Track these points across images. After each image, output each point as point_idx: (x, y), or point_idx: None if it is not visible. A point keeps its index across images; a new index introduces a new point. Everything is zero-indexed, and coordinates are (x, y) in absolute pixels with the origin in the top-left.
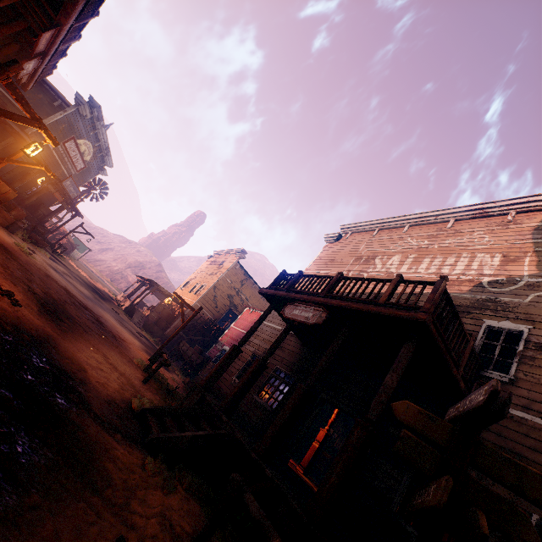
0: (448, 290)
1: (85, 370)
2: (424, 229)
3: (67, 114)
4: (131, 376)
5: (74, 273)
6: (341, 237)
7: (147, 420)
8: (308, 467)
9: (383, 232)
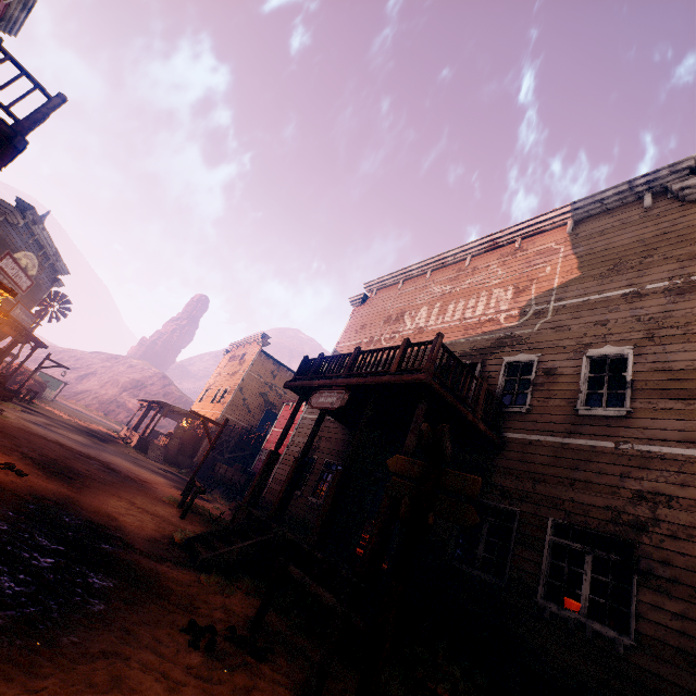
0: (472, 334)
1: (116, 519)
2: (445, 272)
3: None
4: (166, 515)
5: (58, 420)
6: (367, 297)
7: (194, 547)
8: None
9: (407, 283)
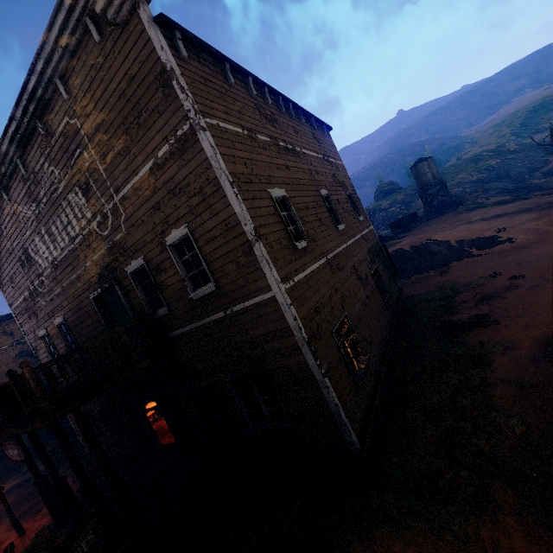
0: (91, 254)
1: None
2: (16, 186)
3: None
4: None
5: None
6: None
7: None
8: None
9: None
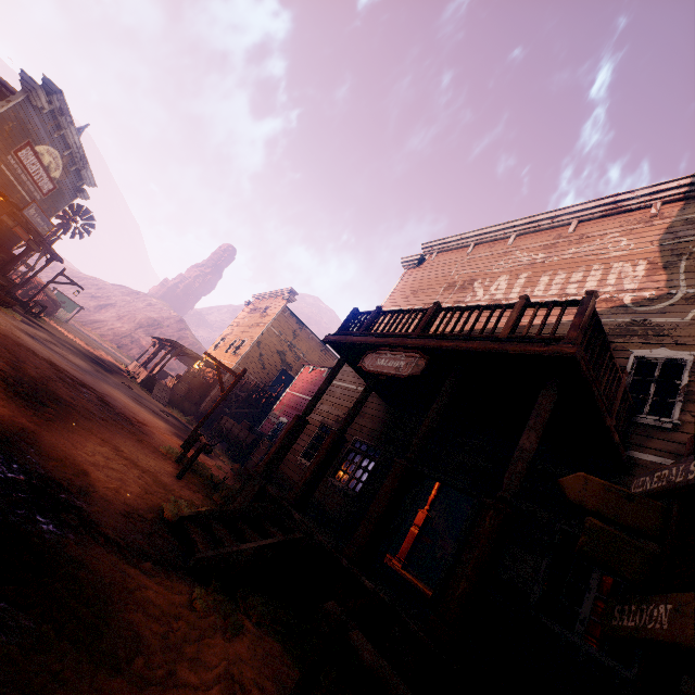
0: None
1: (86, 473)
2: (537, 237)
3: (12, 106)
4: (159, 472)
5: (62, 340)
6: (424, 260)
7: (189, 532)
8: (407, 558)
9: (480, 247)
